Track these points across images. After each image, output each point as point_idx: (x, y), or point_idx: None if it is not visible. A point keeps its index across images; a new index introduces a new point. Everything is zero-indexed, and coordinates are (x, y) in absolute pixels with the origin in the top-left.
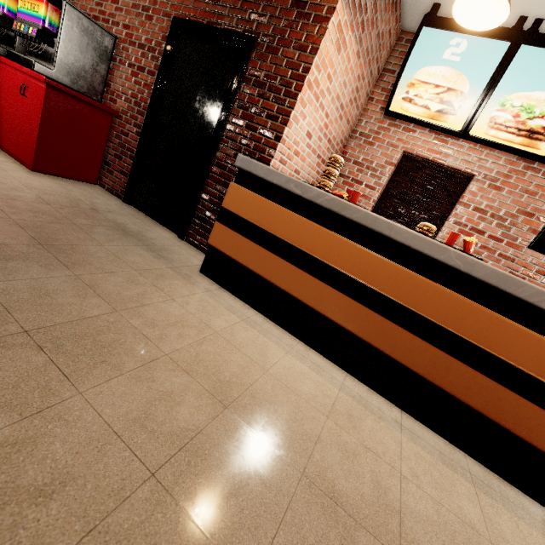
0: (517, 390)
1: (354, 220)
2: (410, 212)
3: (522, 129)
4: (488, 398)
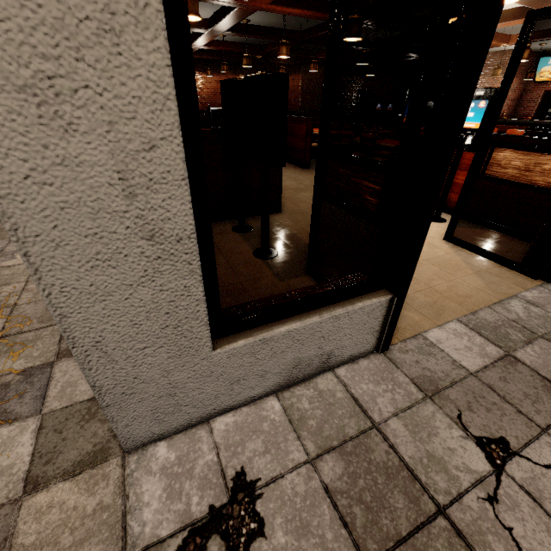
0: None
1: (506, 122)
2: None
3: None
4: None
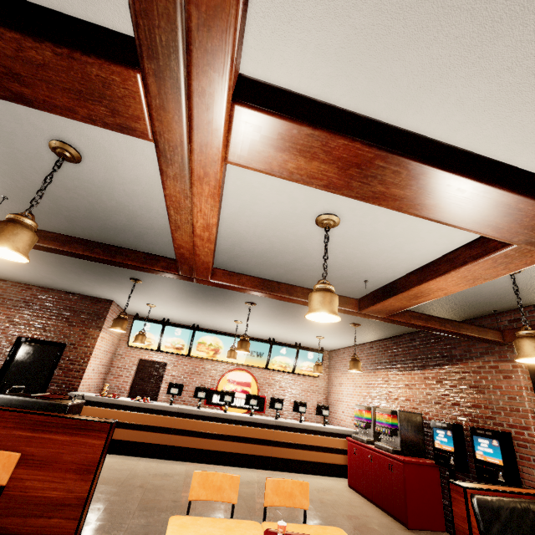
0: (166, 433)
1: (116, 403)
2: (160, 373)
3: (175, 347)
4: (160, 438)
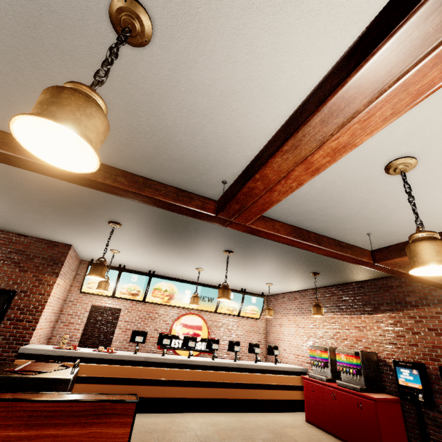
0: (132, 384)
1: (77, 356)
2: (104, 317)
3: (130, 293)
4: (127, 391)
